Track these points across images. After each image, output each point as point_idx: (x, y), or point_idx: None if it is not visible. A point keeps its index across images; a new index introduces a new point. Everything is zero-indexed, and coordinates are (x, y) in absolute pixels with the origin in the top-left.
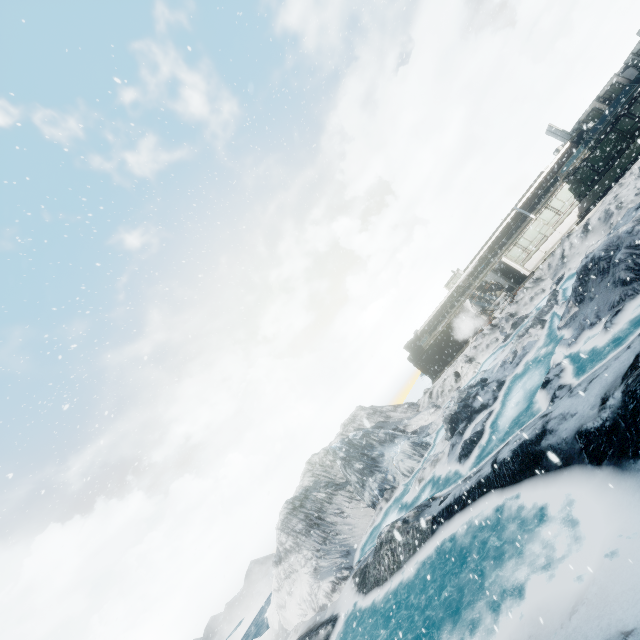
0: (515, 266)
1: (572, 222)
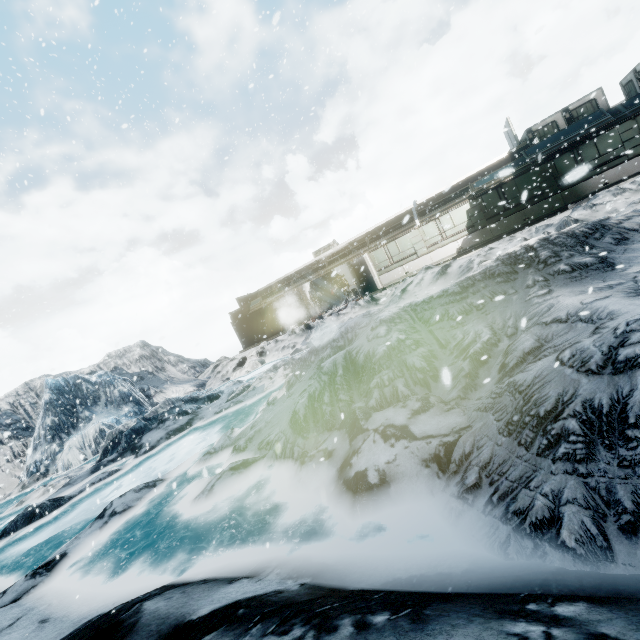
0: (373, 271)
1: (449, 253)
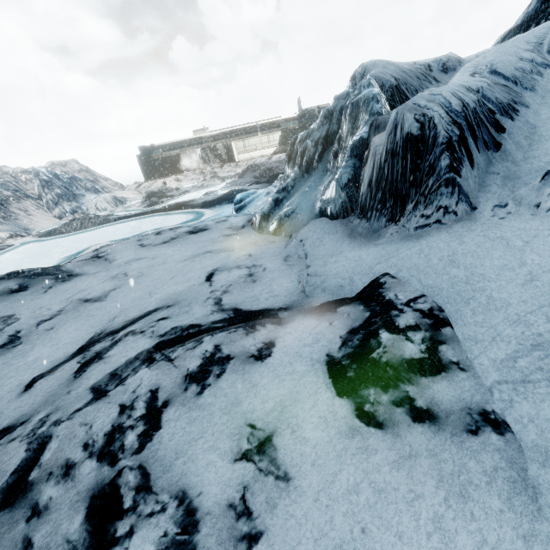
0: (235, 151)
1: (270, 152)
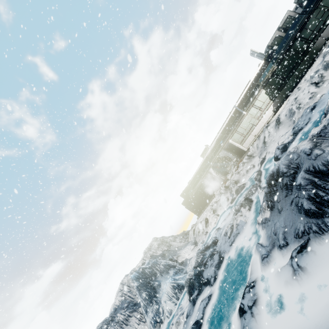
0: (237, 145)
1: (270, 115)
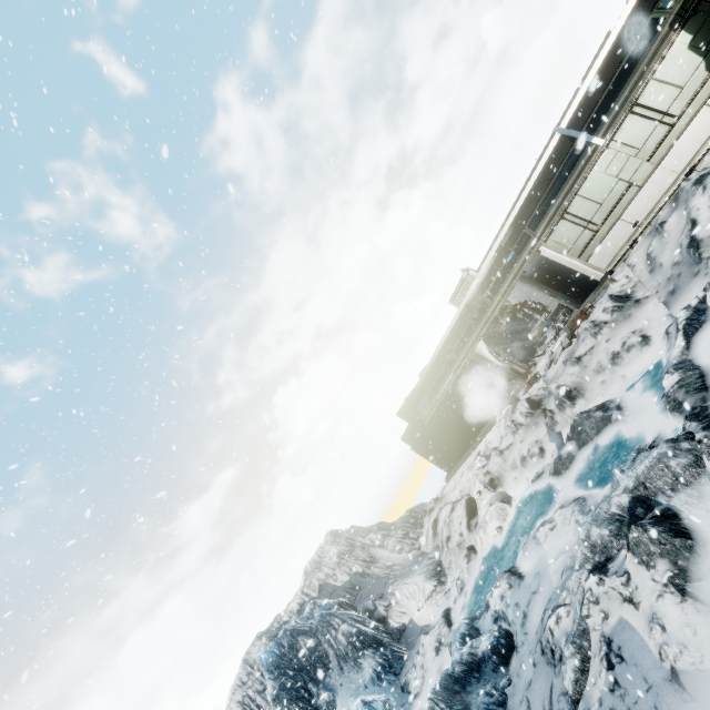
0: (569, 263)
1: (702, 136)
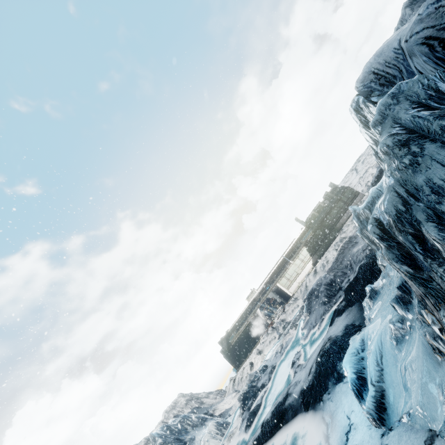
0: (284, 289)
1: (310, 267)
